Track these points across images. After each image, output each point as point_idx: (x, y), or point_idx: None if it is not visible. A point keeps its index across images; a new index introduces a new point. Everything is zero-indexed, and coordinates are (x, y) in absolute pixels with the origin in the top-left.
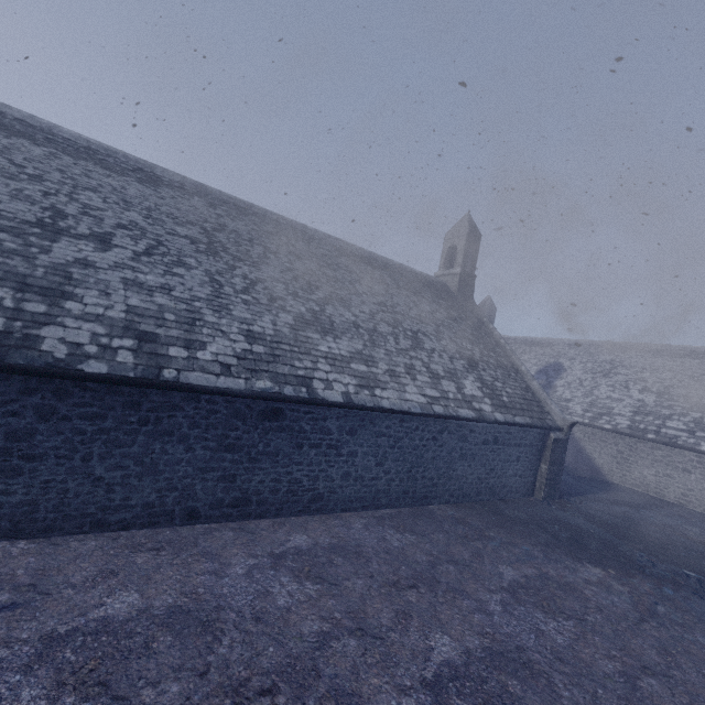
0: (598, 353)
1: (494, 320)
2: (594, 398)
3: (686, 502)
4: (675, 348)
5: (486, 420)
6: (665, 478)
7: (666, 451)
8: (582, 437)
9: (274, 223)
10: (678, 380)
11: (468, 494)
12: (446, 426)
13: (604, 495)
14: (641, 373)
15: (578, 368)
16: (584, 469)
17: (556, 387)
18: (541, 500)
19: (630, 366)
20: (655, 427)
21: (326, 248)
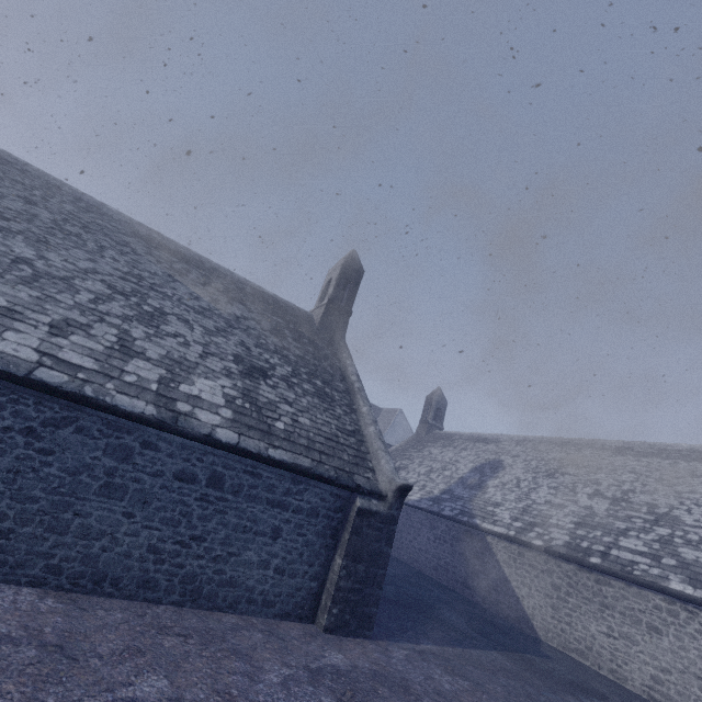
0: (548, 450)
1: (444, 414)
2: (529, 502)
3: (662, 698)
4: (640, 445)
5: (181, 428)
6: (624, 642)
7: (620, 587)
8: (506, 560)
9: (50, 186)
10: (641, 483)
11: (114, 577)
12: (74, 417)
13: (495, 654)
14: (595, 474)
15: (520, 466)
16: (509, 616)
17: (488, 487)
18: (319, 632)
19: (583, 465)
20: (603, 547)
21: (116, 225)
